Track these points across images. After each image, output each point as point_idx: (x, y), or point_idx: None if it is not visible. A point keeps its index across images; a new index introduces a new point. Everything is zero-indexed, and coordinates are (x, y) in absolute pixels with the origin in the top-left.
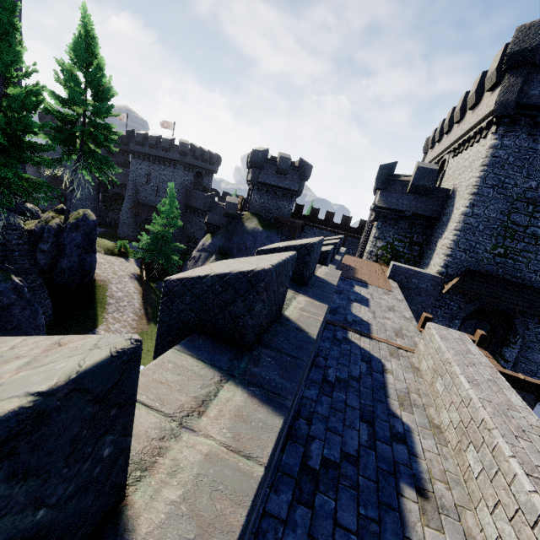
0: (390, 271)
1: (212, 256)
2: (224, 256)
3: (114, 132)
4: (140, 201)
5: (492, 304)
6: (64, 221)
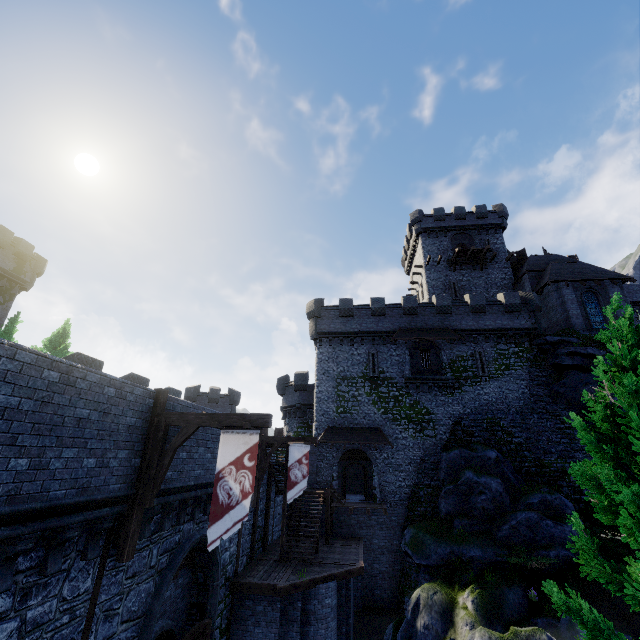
0: None
1: None
2: None
3: None
4: None
5: (350, 446)
6: None
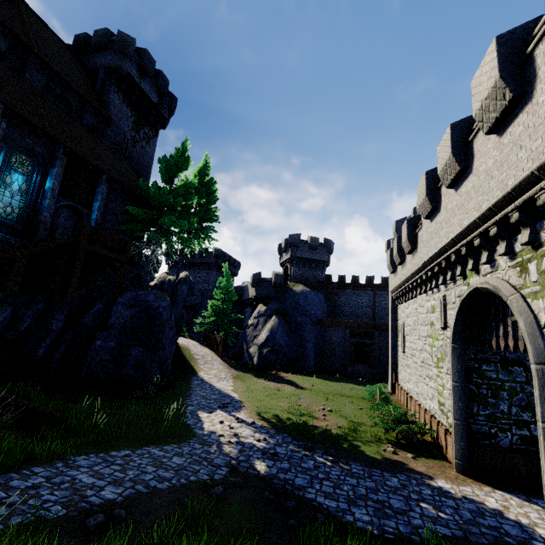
0: None
1: (271, 318)
2: (283, 314)
3: (214, 215)
4: None
5: None
6: (176, 277)
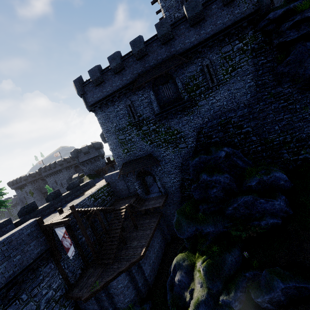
0: (104, 179)
1: None
2: None
3: None
4: None
5: (138, 170)
6: None
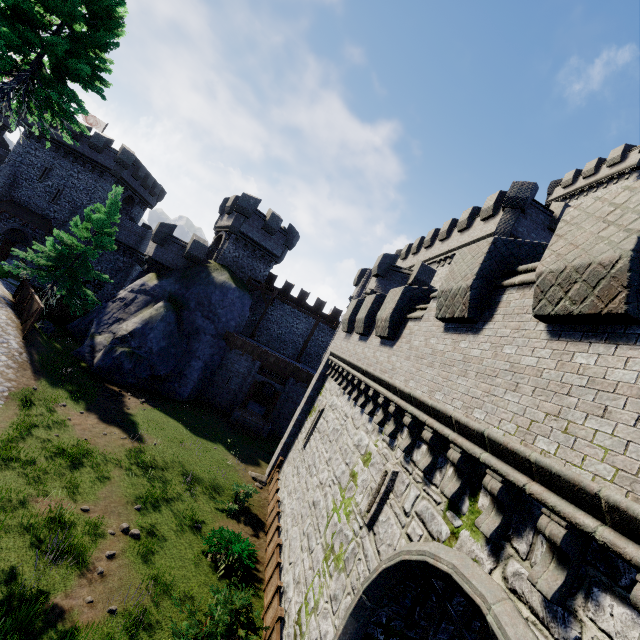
0: None
1: (156, 303)
2: (178, 306)
3: (98, 78)
4: (15, 199)
5: None
6: None
